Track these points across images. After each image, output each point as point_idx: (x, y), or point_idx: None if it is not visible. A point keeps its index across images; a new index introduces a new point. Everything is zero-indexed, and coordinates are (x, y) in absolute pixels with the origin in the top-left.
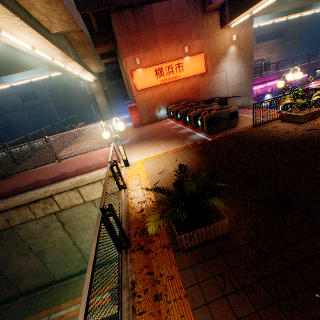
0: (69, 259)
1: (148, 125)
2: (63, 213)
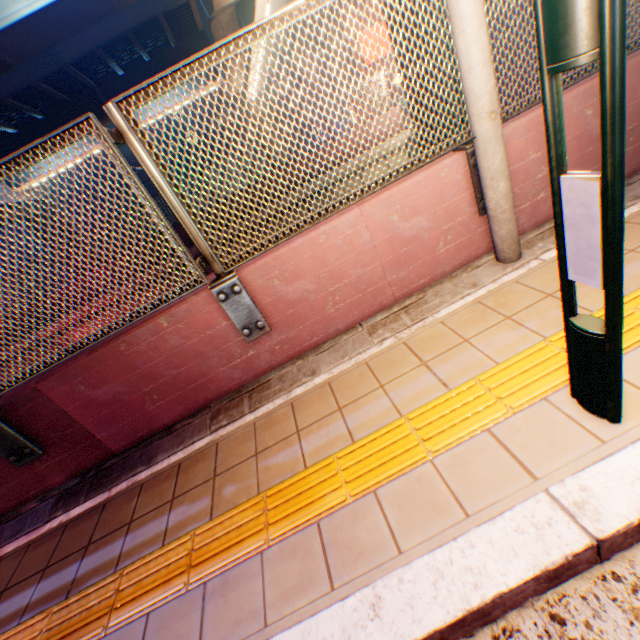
0: None
1: None
2: None
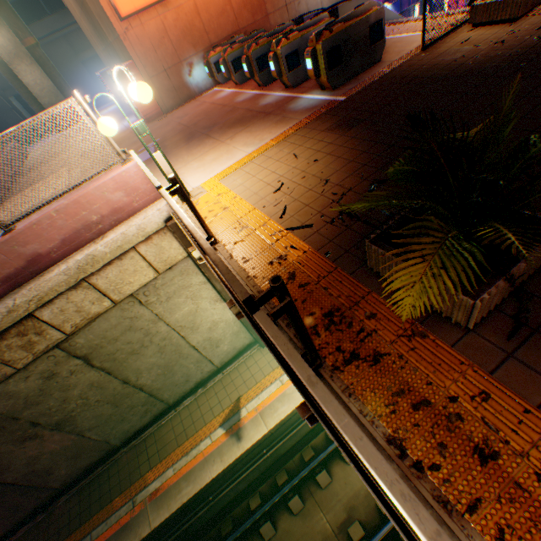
0: (126, 409)
1: (176, 111)
2: (75, 340)
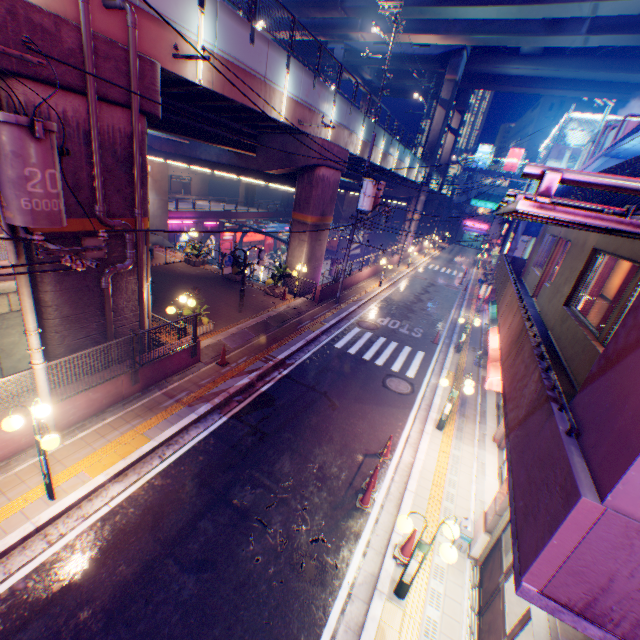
0: None
1: None
2: None
